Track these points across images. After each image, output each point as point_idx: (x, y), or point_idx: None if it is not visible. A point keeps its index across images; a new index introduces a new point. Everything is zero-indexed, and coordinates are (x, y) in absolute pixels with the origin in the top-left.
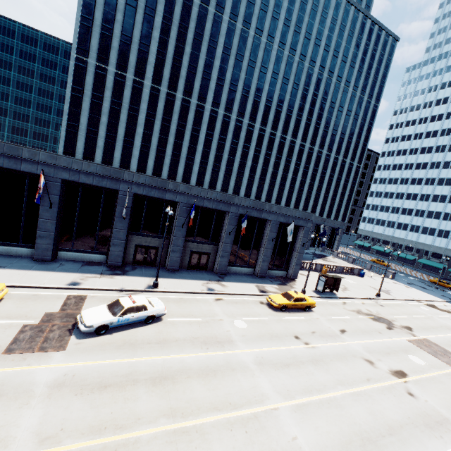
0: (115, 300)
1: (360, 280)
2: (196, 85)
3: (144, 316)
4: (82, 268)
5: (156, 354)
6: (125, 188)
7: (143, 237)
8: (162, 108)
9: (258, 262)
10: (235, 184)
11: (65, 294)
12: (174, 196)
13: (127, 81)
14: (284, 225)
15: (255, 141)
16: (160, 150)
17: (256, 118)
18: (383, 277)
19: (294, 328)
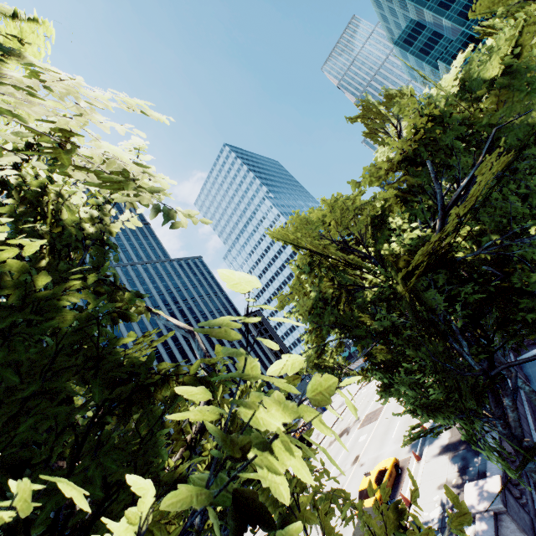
0: None
1: (326, 414)
2: None
3: None
4: None
5: None
6: None
7: None
8: None
9: None
10: None
11: None
12: None
13: None
14: None
15: None
16: None
17: None
18: None
19: None
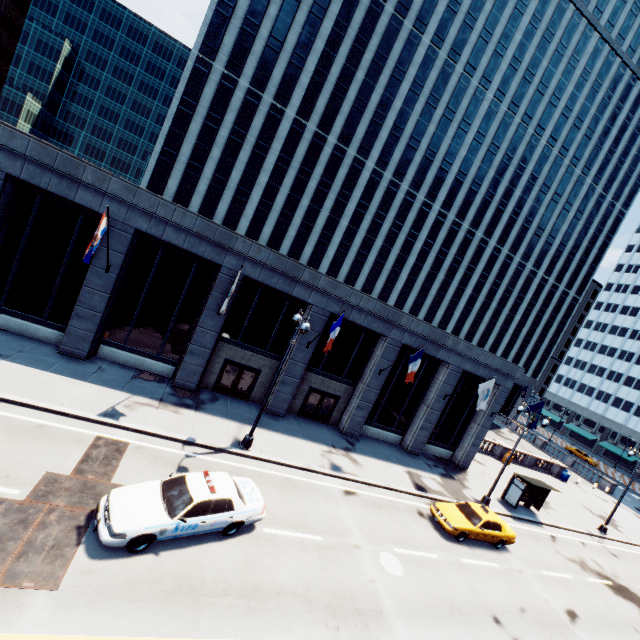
0: (178, 476)
1: (563, 487)
2: (361, 130)
3: (225, 522)
4: (131, 382)
5: (237, 632)
6: (233, 264)
7: (240, 349)
8: (302, 154)
9: (413, 428)
10: (383, 288)
11: (92, 435)
12: (307, 293)
13: (261, 104)
14: (467, 375)
15: (428, 229)
16: (285, 214)
17: (437, 194)
18: (619, 502)
19: (486, 593)
